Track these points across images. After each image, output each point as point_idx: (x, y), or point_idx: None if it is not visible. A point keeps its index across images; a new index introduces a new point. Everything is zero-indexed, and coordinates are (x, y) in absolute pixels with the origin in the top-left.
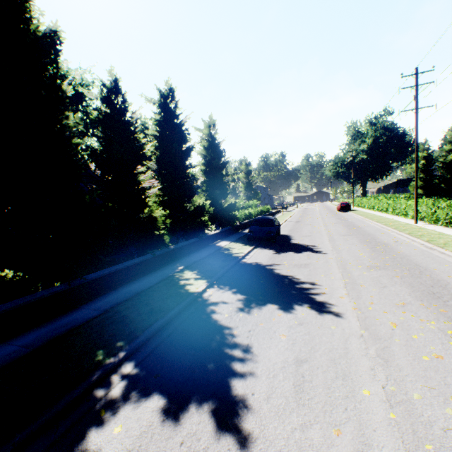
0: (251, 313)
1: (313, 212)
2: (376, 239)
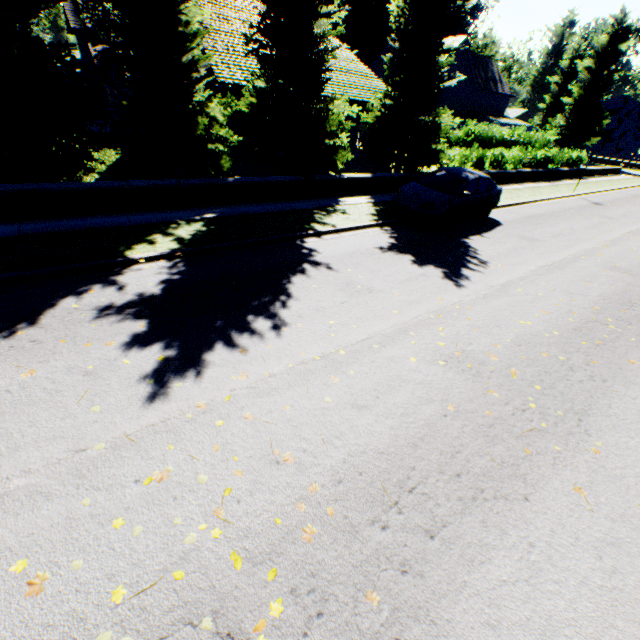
0: (99, 320)
1: None
2: None
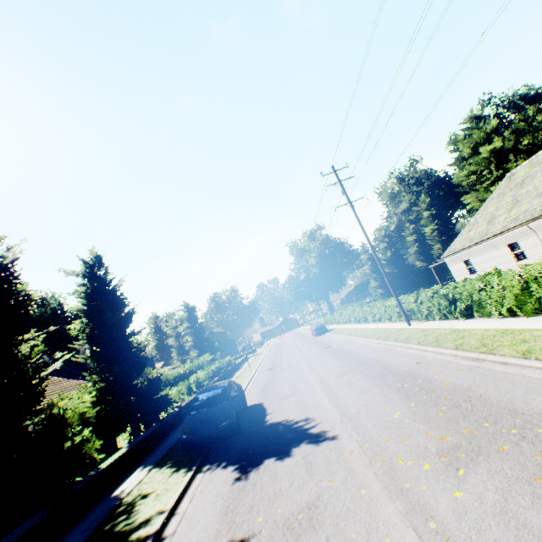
0: None
1: (287, 346)
2: (390, 367)
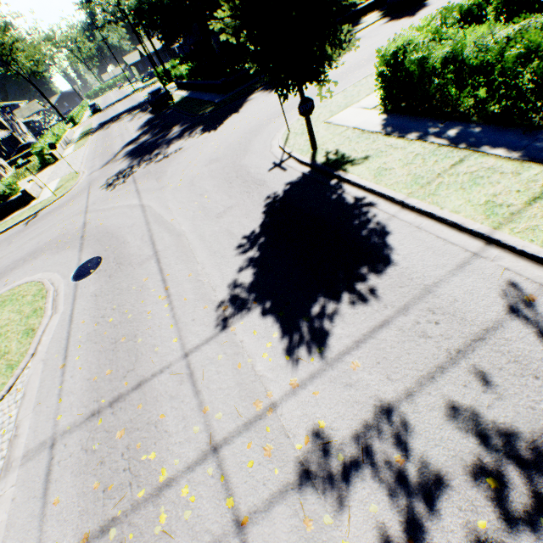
0: None
1: None
2: None
